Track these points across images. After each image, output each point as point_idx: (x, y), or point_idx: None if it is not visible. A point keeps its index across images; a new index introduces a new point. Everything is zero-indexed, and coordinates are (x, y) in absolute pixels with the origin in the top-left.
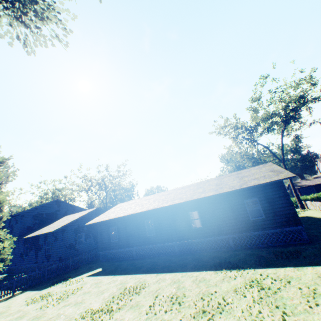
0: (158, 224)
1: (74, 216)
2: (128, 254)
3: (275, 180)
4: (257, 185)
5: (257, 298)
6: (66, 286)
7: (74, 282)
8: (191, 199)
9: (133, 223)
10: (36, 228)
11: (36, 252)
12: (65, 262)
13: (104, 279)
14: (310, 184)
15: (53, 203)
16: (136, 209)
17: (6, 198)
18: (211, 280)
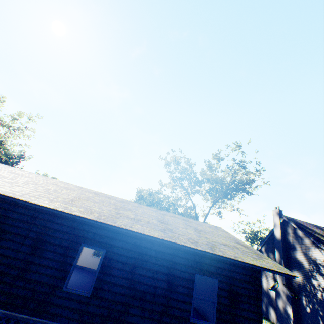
0: None
1: None
2: None
3: (270, 269)
4: (241, 263)
5: None
6: None
7: None
8: (113, 223)
9: None
10: None
11: None
12: None
13: None
14: None
15: None
16: None
17: None
18: None
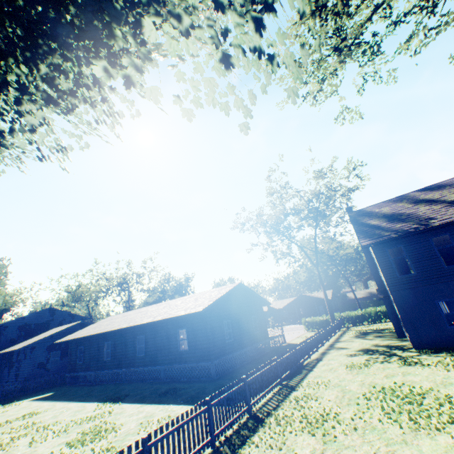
0: (114, 348)
1: (54, 331)
2: (88, 378)
3: (188, 313)
4: (177, 317)
5: (69, 426)
6: (0, 409)
7: (13, 405)
8: (132, 325)
9: (96, 345)
10: (19, 342)
11: (10, 369)
12: (26, 383)
13: (33, 404)
14: None
15: (46, 311)
16: (98, 330)
17: None
18: (82, 411)
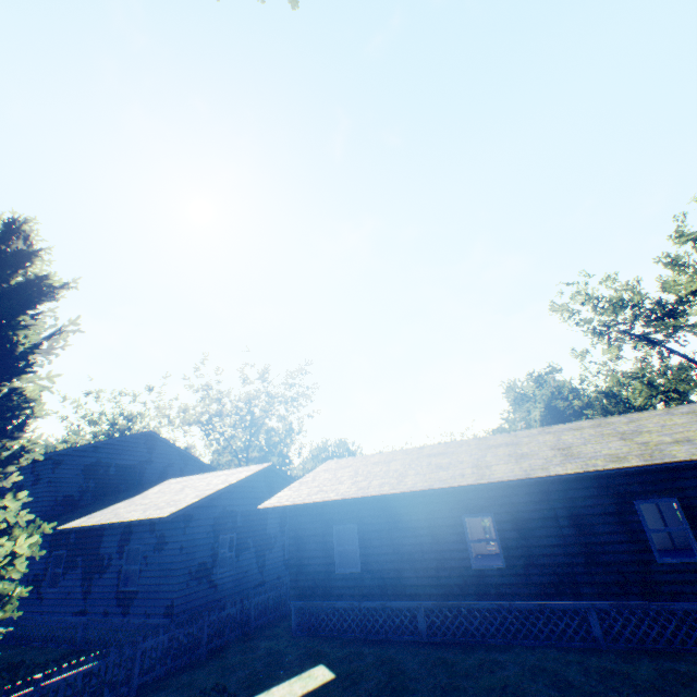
0: (516, 532)
1: (208, 481)
2: (398, 622)
3: None
4: None
5: None
6: None
7: None
8: (677, 458)
9: (419, 521)
10: (89, 505)
11: (87, 577)
12: (191, 625)
13: None
14: None
15: (138, 440)
16: (433, 477)
17: (40, 396)
18: None
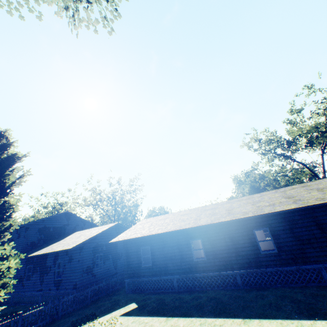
0: (210, 245)
1: (91, 232)
2: (166, 284)
3: None
4: None
5: None
6: None
7: (107, 324)
8: (264, 212)
9: (173, 243)
10: (42, 245)
11: (42, 275)
12: (83, 291)
13: (155, 323)
14: None
15: (62, 215)
16: (178, 225)
17: (16, 202)
18: None
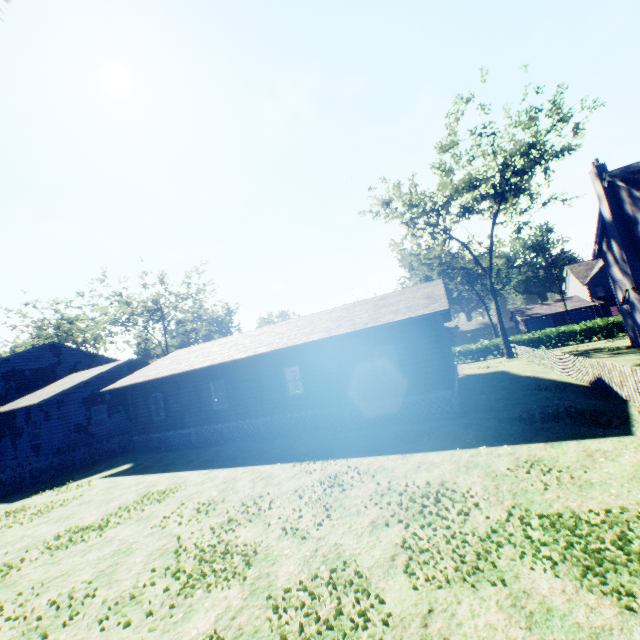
0: (233, 389)
1: (84, 376)
2: (184, 440)
3: (417, 316)
4: (389, 324)
5: (314, 499)
6: (57, 495)
7: (75, 487)
8: (284, 346)
9: (191, 388)
10: (12, 398)
11: (14, 440)
12: (66, 455)
13: (125, 481)
14: (545, 313)
15: (44, 350)
16: (194, 364)
17: None
18: (278, 477)
